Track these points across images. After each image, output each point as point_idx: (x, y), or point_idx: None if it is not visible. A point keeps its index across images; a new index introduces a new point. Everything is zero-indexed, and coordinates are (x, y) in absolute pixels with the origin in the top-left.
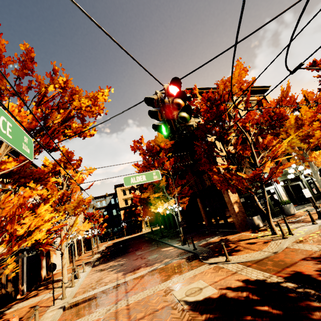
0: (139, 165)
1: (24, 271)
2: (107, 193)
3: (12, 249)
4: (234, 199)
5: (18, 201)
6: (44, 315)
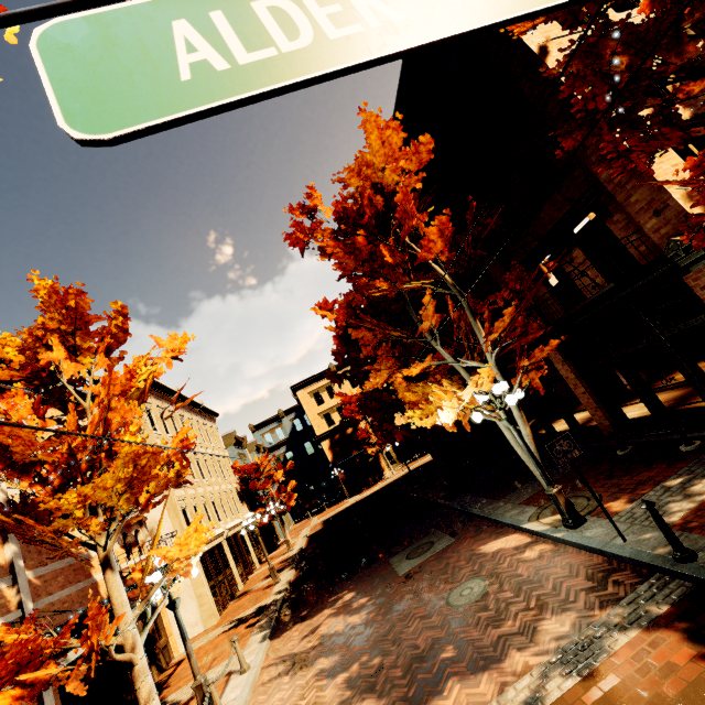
0: (332, 304)
1: None
2: (280, 410)
3: None
4: None
5: None
6: None
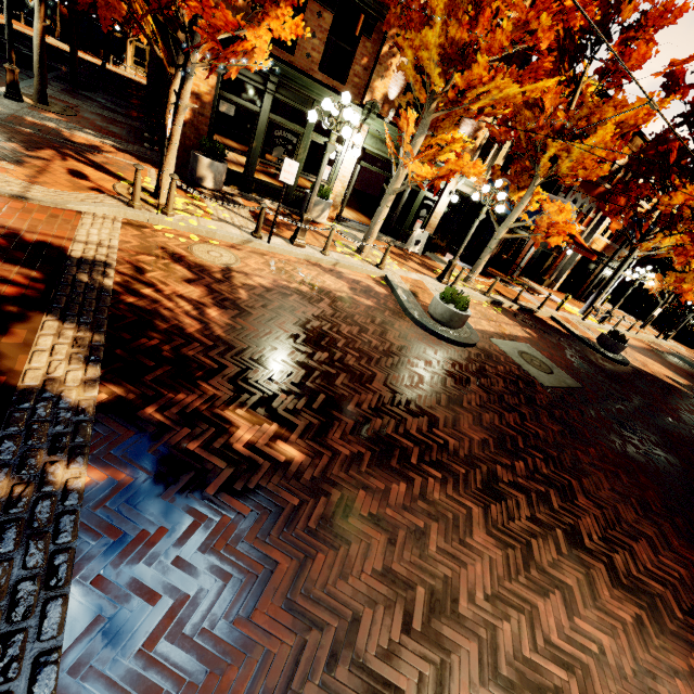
0: None
1: None
2: None
3: None
4: (198, 85)
5: None
6: None
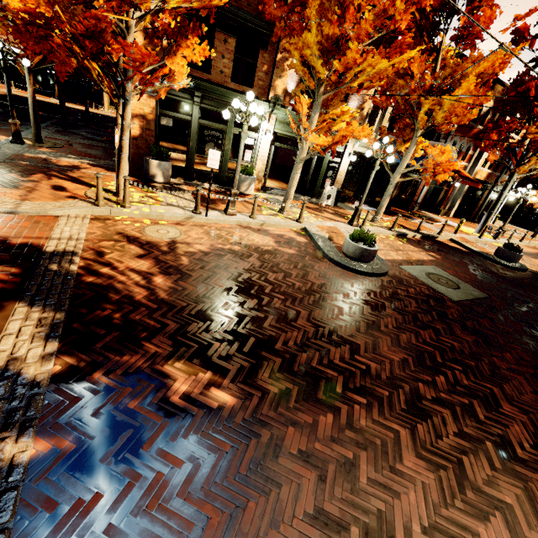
0: None
1: None
2: None
3: None
4: (142, 109)
5: None
6: None
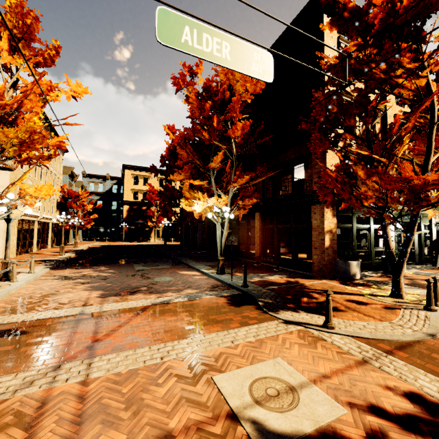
0: (176, 130)
1: None
2: (108, 174)
3: None
4: (330, 226)
5: None
6: None
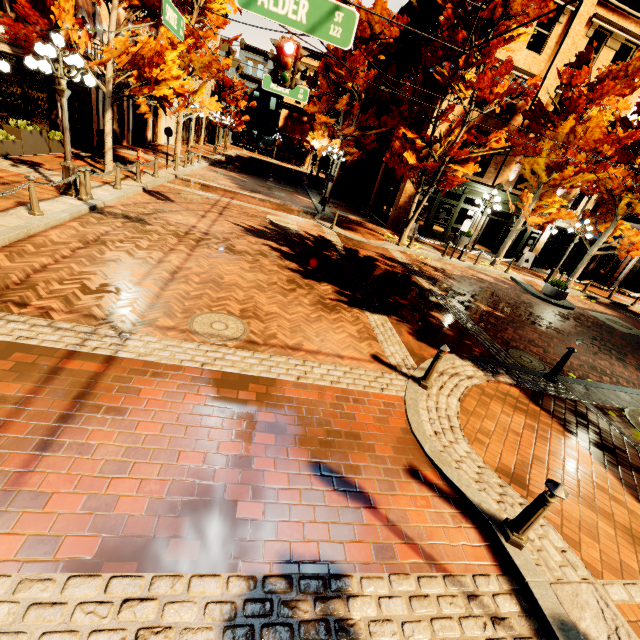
0: None
1: (130, 117)
2: (272, 50)
3: (143, 90)
4: (410, 190)
5: (156, 47)
6: (159, 171)
